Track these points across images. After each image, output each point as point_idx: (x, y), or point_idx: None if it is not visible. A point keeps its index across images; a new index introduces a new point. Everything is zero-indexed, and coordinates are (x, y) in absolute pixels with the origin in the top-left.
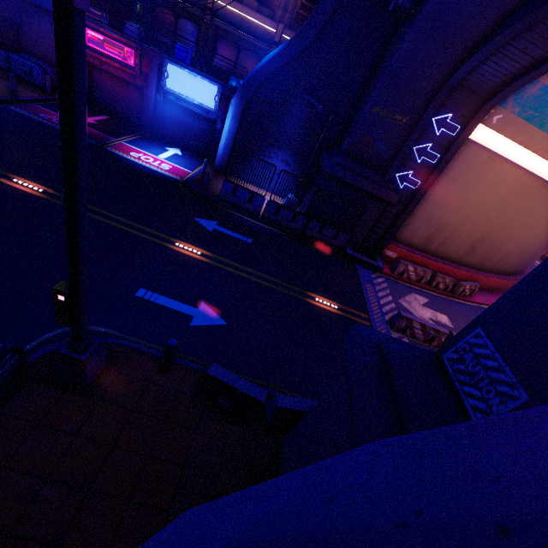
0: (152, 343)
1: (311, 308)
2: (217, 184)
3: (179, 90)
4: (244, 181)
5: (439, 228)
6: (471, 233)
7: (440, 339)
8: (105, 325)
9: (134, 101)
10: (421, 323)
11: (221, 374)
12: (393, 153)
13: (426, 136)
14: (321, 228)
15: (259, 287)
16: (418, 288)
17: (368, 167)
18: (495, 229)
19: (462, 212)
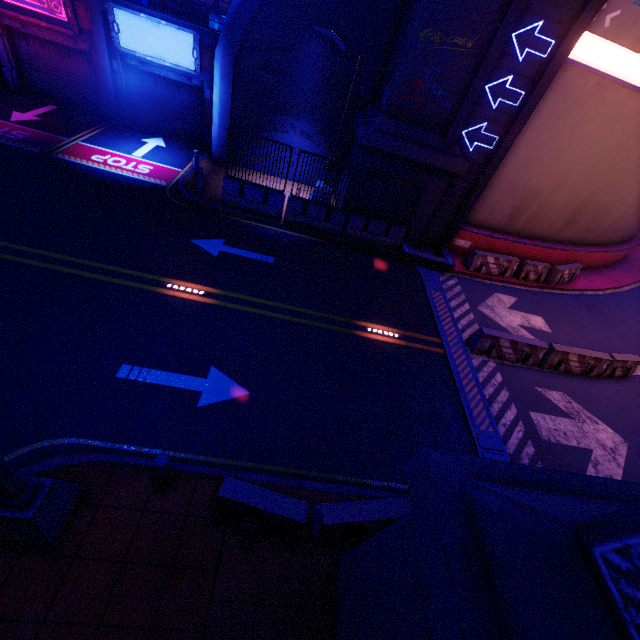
0: (146, 446)
1: (362, 344)
2: (218, 183)
3: (140, 49)
4: (252, 175)
5: (526, 198)
6: (570, 198)
7: (537, 356)
8: (76, 434)
9: (84, 76)
10: (511, 340)
11: (239, 492)
12: (456, 100)
13: (504, 65)
14: (366, 224)
15: (290, 327)
16: (501, 284)
17: (422, 126)
18: (603, 187)
19: (558, 172)
